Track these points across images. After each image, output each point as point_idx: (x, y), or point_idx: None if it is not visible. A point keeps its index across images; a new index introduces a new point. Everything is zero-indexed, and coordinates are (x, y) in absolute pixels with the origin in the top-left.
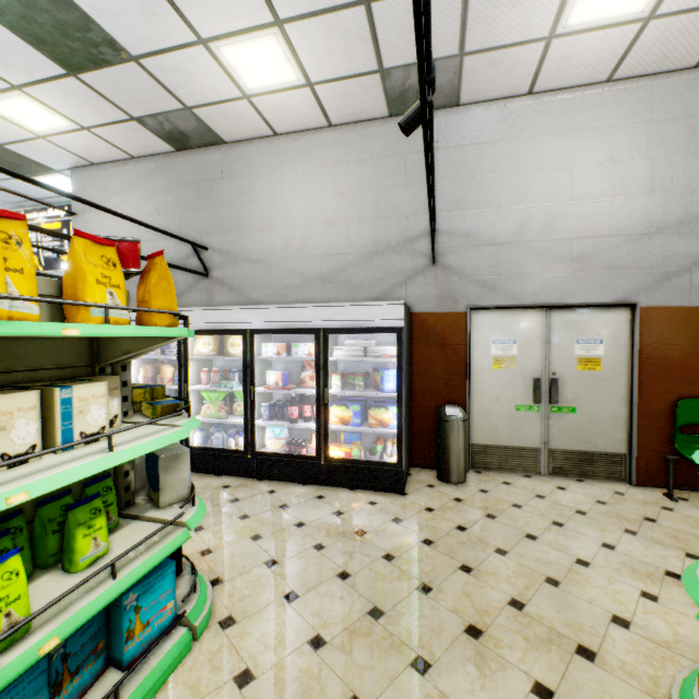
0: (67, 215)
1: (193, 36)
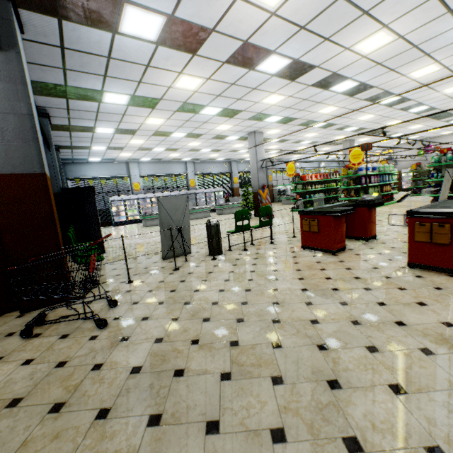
0: (381, 152)
1: (437, 134)
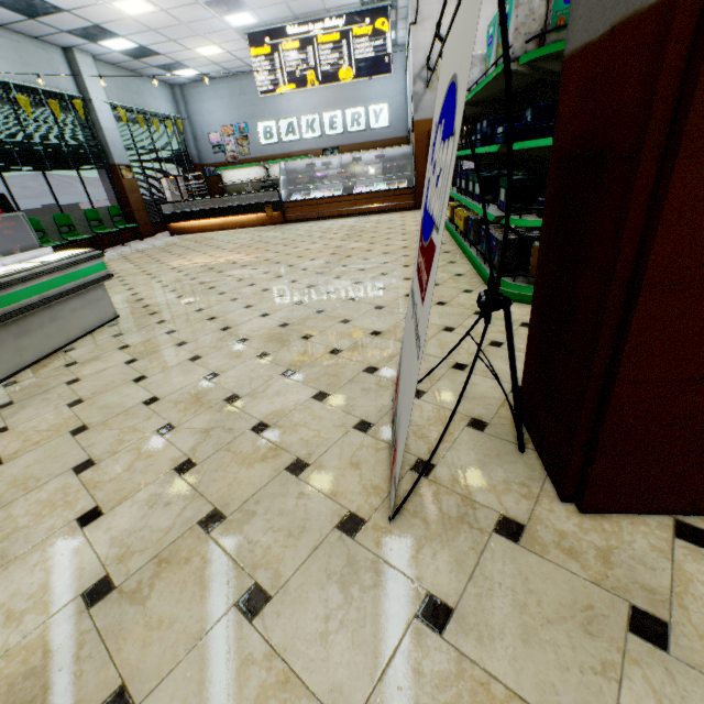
0: (345, 25)
1: None
